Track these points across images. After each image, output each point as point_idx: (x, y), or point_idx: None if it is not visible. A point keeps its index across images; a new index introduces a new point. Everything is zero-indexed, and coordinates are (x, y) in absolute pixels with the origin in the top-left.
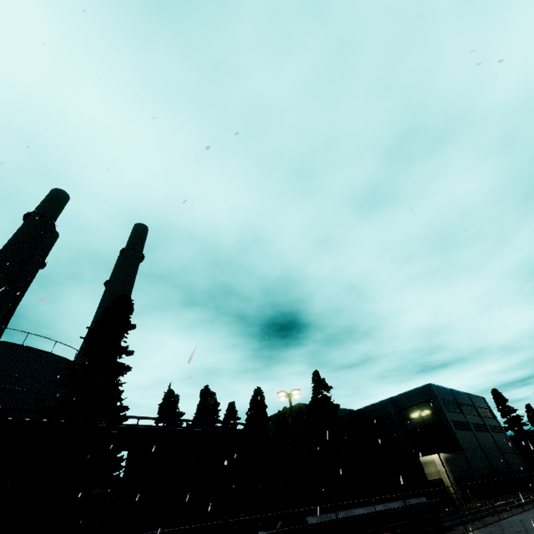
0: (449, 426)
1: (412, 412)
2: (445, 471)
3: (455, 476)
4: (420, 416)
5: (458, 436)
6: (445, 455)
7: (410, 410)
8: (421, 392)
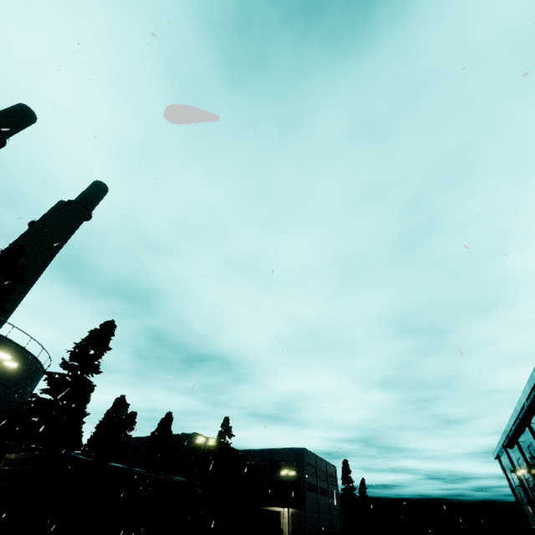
0: (303, 486)
1: (281, 466)
2: (288, 524)
3: (293, 528)
4: (288, 475)
5: (307, 496)
6: (293, 510)
7: (281, 464)
8: (295, 452)
